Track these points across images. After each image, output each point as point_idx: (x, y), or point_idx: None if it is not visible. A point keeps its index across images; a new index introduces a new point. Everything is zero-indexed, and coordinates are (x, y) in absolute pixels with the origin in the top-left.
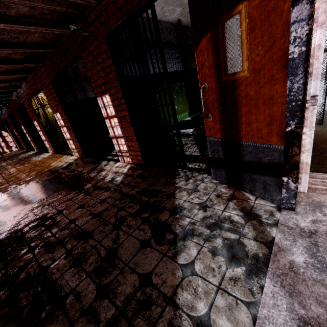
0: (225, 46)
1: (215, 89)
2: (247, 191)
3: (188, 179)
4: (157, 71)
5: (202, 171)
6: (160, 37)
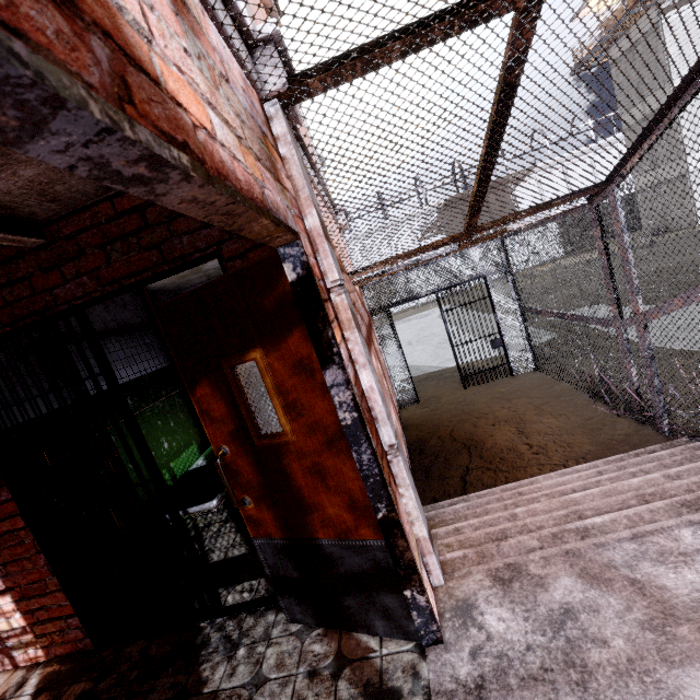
0: (245, 397)
1: (247, 456)
2: (361, 630)
3: (234, 648)
4: (104, 387)
5: (261, 606)
6: (107, 360)
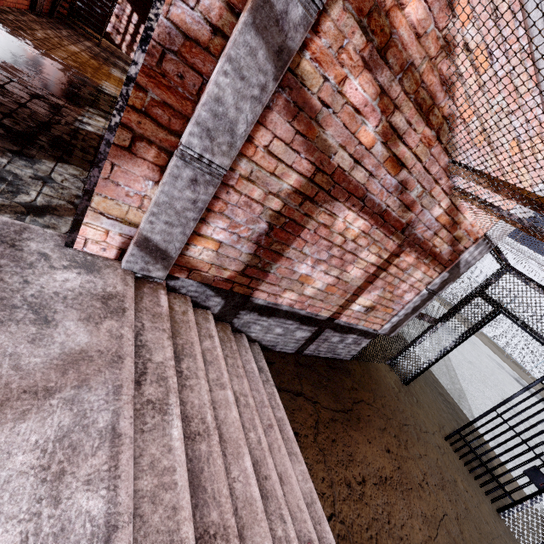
0: None
1: None
2: None
3: None
4: None
5: None
6: None
